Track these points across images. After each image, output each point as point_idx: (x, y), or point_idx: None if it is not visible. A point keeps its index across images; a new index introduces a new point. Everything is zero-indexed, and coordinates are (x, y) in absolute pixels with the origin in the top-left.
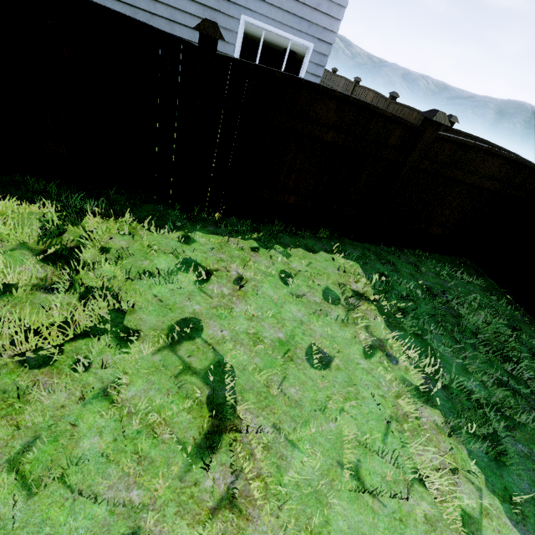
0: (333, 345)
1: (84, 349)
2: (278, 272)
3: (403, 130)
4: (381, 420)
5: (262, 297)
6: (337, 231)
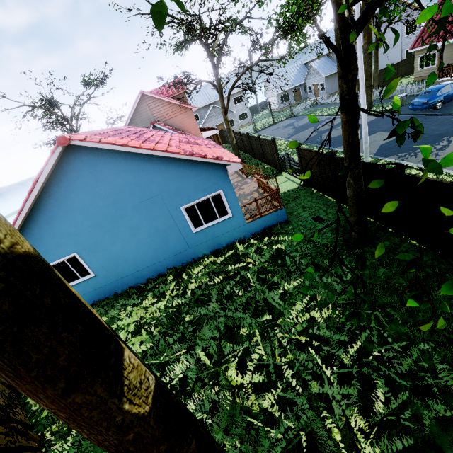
0: None
1: None
2: None
3: None
4: None
5: None
6: None
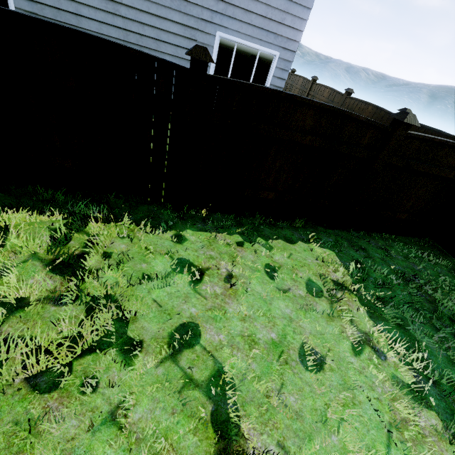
0: (324, 343)
1: (91, 369)
2: (263, 266)
3: (374, 131)
4: (381, 428)
5: (252, 294)
6: (311, 221)
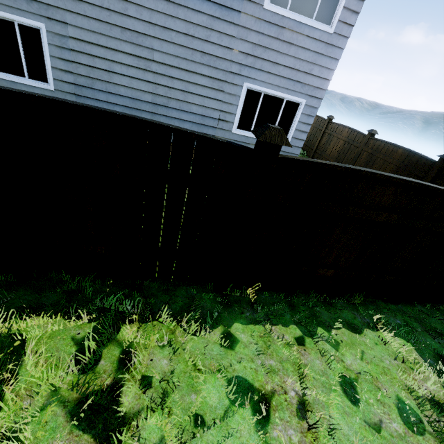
0: None
1: None
2: (337, 378)
3: None
4: None
5: (338, 439)
6: (370, 294)
